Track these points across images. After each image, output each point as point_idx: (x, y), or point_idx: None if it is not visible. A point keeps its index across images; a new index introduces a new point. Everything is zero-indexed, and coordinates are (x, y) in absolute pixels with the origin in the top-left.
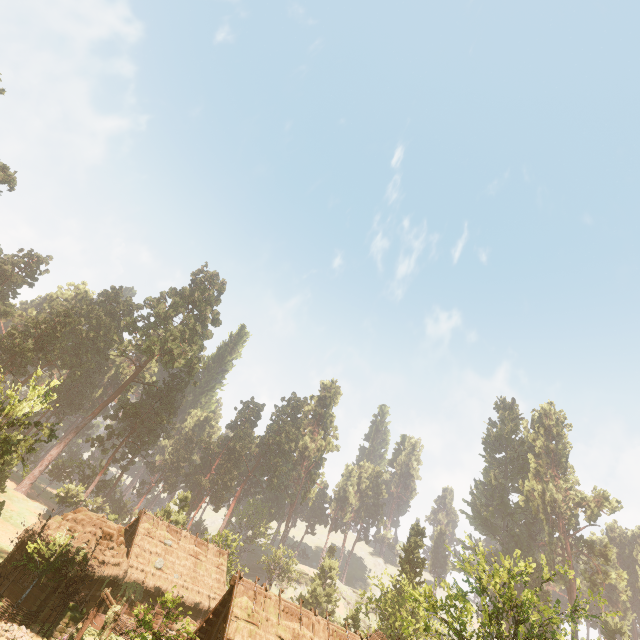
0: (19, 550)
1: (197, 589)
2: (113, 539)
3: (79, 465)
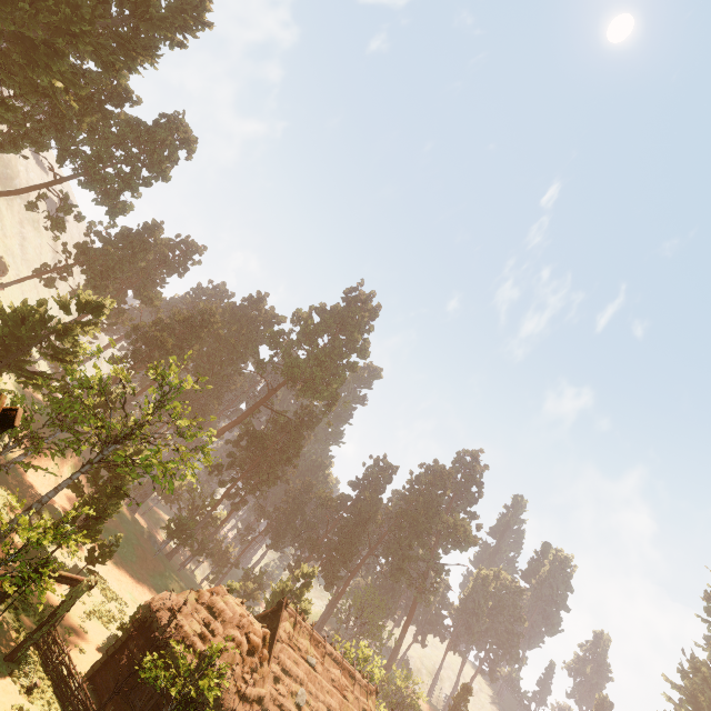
0: (135, 634)
1: None
2: (257, 653)
3: (191, 491)
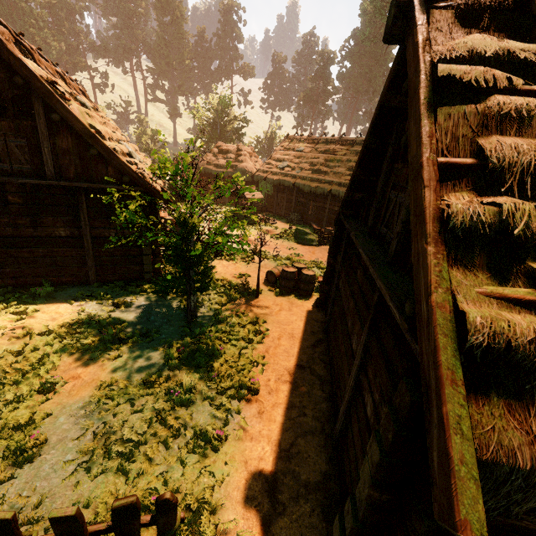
0: None
1: (317, 178)
2: (230, 153)
3: None
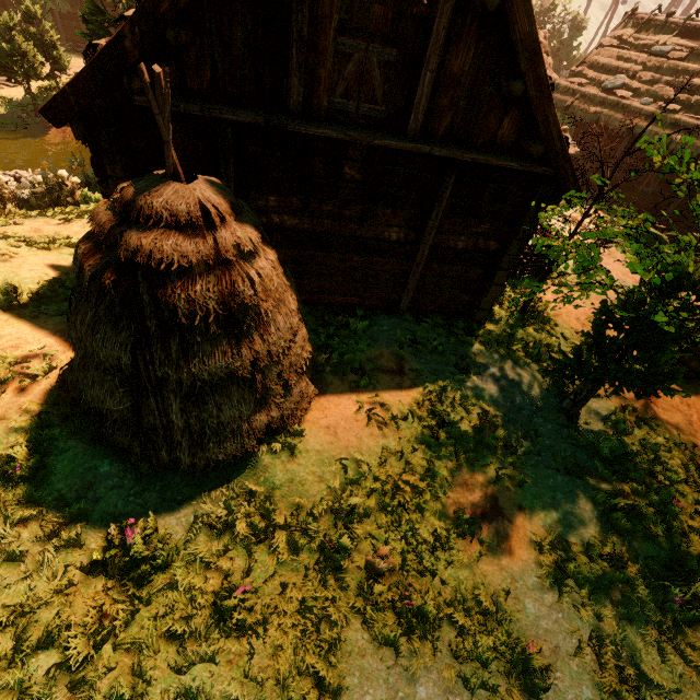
0: None
1: (691, 124)
2: None
3: None
